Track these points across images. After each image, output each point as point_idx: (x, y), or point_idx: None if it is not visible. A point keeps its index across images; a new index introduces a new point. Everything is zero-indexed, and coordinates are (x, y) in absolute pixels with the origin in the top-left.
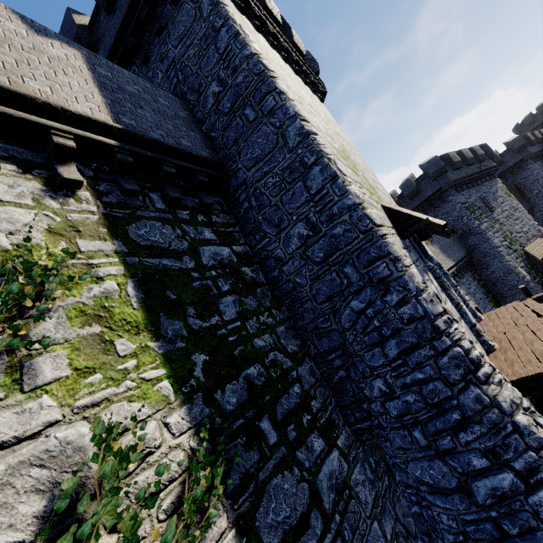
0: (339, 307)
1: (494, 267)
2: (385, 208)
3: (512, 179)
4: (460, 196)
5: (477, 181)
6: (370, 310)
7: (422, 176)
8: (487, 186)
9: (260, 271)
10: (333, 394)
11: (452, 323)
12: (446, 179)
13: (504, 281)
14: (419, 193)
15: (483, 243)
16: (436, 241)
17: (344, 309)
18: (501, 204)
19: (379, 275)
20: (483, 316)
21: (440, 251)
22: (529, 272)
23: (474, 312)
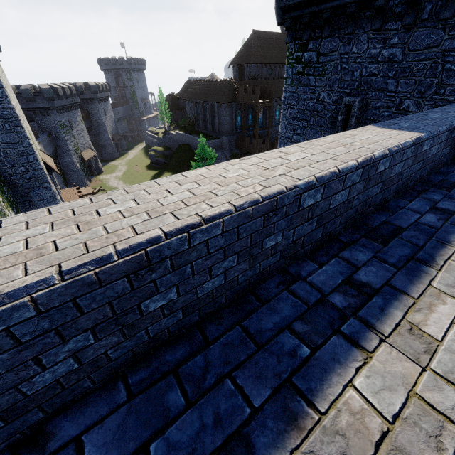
0: (32, 191)
1: (67, 160)
2: (43, 160)
3: (87, 105)
4: (59, 116)
5: (69, 109)
6: (42, 193)
7: (39, 93)
8: (73, 113)
9: (2, 177)
10: (24, 211)
11: (59, 197)
12: (54, 105)
13: (70, 167)
14: (34, 102)
15: (64, 146)
16: (42, 142)
17: (33, 192)
18: (77, 126)
19: (45, 186)
20: (62, 191)
21: (44, 149)
22: (81, 165)
23: (60, 189)
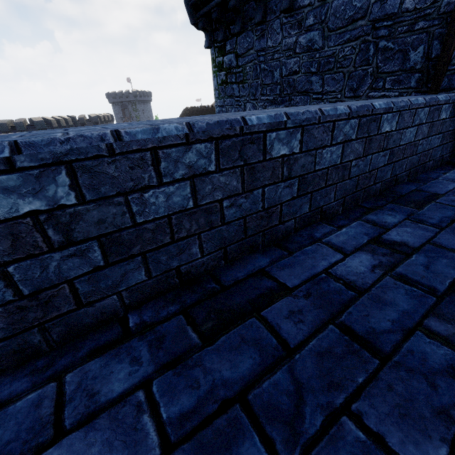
0: None
1: None
2: None
3: None
4: None
5: None
6: None
7: (32, 126)
8: None
9: None
10: None
11: None
12: None
13: None
14: None
15: None
16: None
17: None
18: None
19: None
20: None
21: None
22: None
23: None
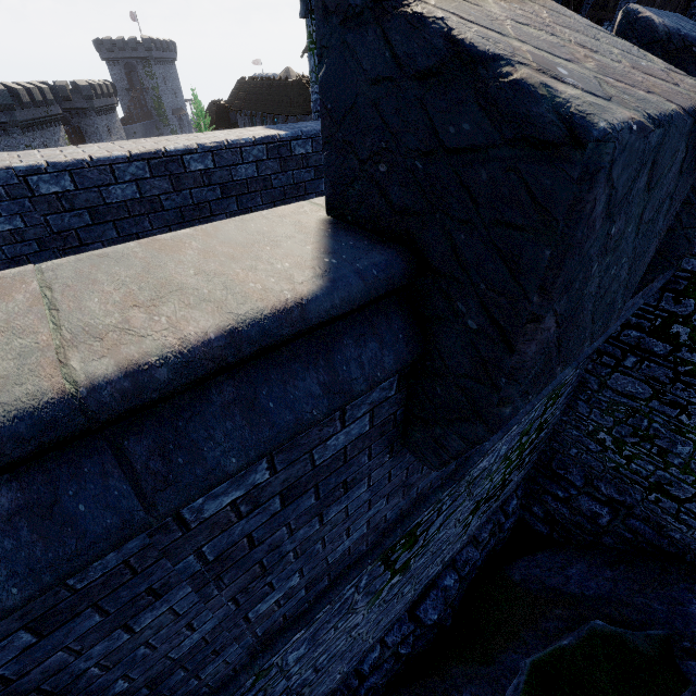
0: None
1: None
2: None
3: (78, 120)
4: (26, 138)
5: (43, 126)
6: None
7: None
8: (52, 132)
9: None
10: None
11: None
12: (14, 118)
13: None
14: None
15: None
16: None
17: None
18: None
19: None
20: None
21: None
22: None
23: None
